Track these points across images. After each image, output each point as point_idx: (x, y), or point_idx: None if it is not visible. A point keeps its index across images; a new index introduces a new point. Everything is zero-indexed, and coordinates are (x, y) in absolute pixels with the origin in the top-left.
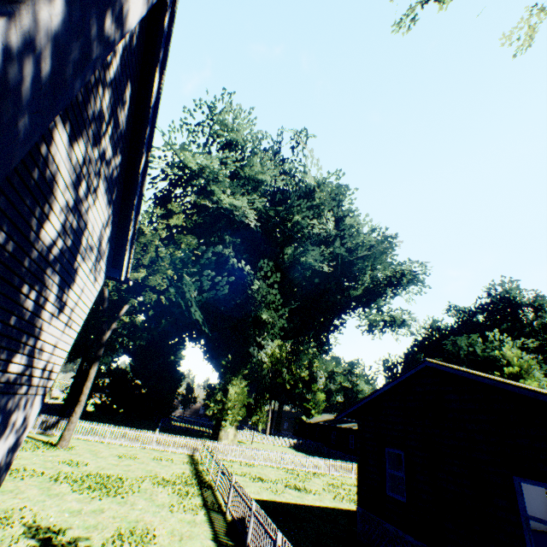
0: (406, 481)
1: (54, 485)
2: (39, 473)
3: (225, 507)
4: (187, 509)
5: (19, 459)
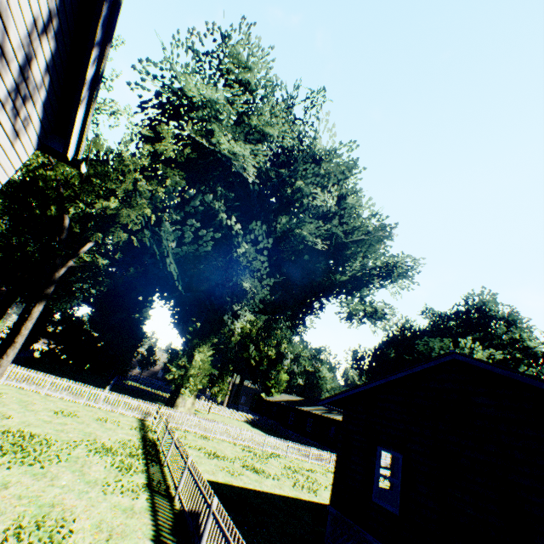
0: (401, 490)
1: None
2: None
3: (173, 490)
4: (126, 491)
5: None
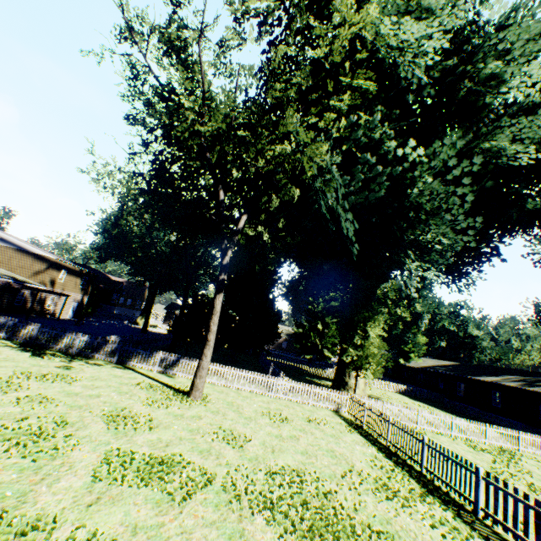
0: None
1: (243, 520)
2: (200, 473)
3: None
4: None
5: (156, 428)
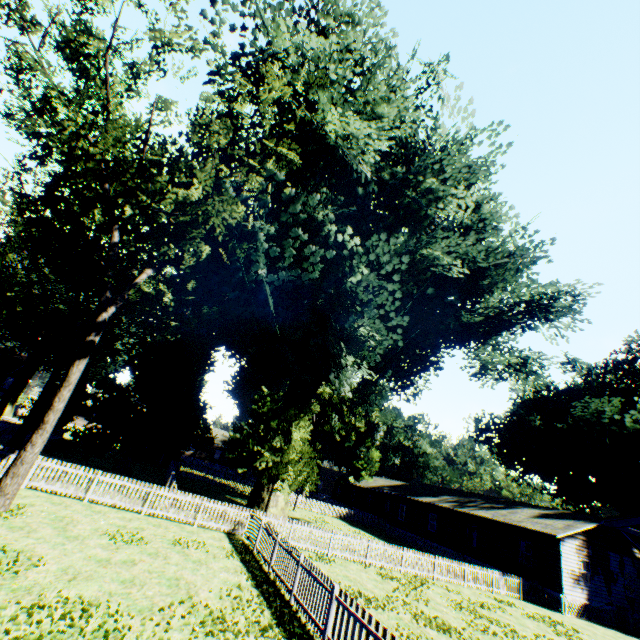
0: None
1: None
2: None
3: None
4: None
5: None
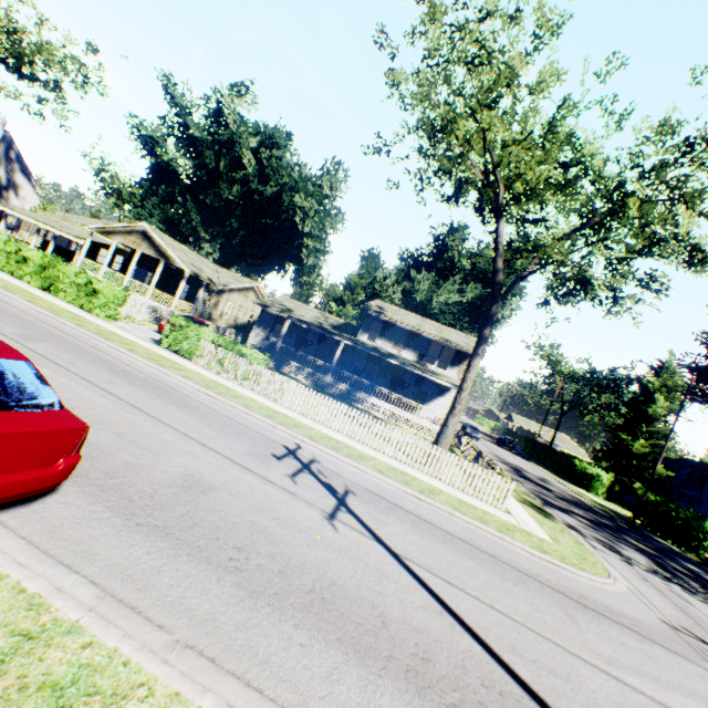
0: None
1: None
2: None
3: None
4: None
5: None
